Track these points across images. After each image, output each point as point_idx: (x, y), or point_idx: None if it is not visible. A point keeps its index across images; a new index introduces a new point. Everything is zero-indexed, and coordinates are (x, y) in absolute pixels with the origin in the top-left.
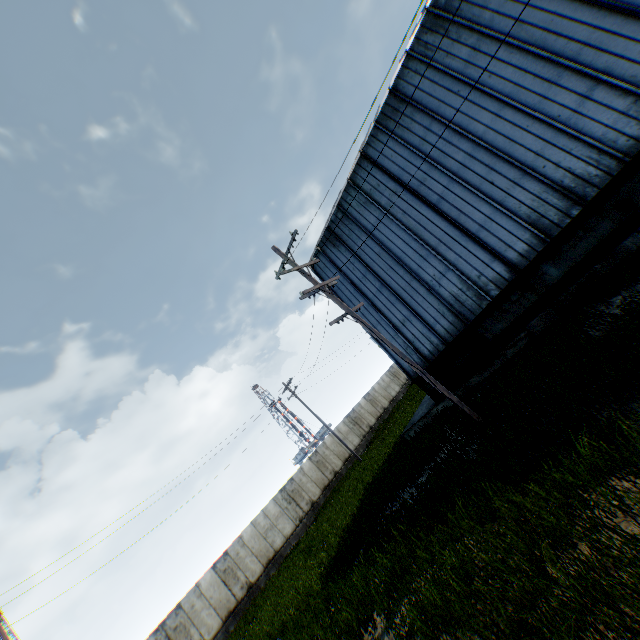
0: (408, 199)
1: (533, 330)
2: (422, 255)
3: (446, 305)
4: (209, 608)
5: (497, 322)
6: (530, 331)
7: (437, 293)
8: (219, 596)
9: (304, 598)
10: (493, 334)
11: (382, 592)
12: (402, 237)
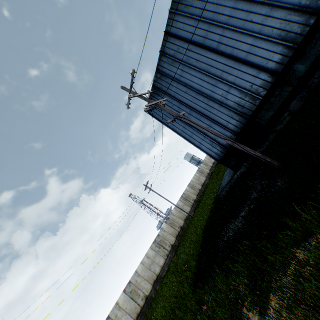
0: (198, 51)
1: (292, 109)
2: (212, 84)
3: (232, 110)
4: (126, 314)
5: (267, 112)
6: (290, 111)
7: (226, 104)
8: (130, 306)
9: (182, 302)
10: (265, 120)
11: (247, 293)
12: (198, 76)
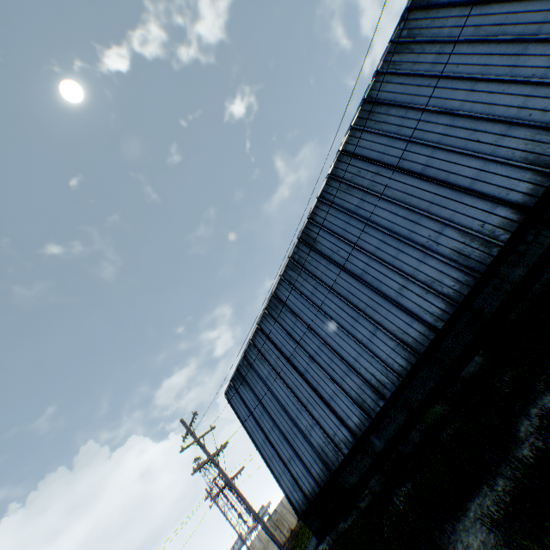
0: (287, 365)
1: (373, 488)
2: (298, 408)
3: (316, 452)
4: None
5: (351, 474)
6: (371, 488)
7: (310, 441)
8: None
9: None
10: (350, 484)
11: None
12: (285, 391)
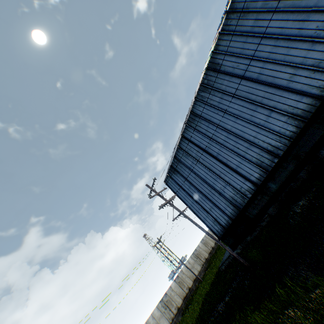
0: (204, 154)
1: (270, 213)
2: (214, 178)
3: (228, 201)
4: None
5: (253, 209)
6: (269, 214)
7: (223, 195)
8: None
9: None
10: (253, 215)
11: None
12: (204, 170)
